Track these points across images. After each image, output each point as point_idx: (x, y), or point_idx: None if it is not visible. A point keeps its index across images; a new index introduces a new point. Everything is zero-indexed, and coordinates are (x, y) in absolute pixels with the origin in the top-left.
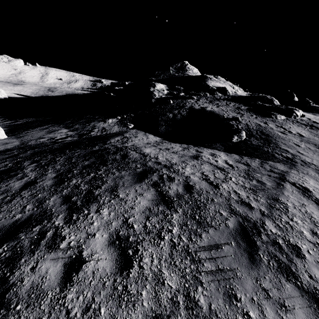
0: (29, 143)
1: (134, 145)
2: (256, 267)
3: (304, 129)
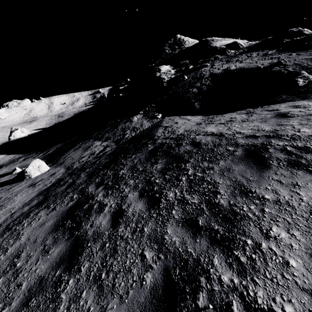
0: (74, 167)
1: (188, 130)
2: None
3: None
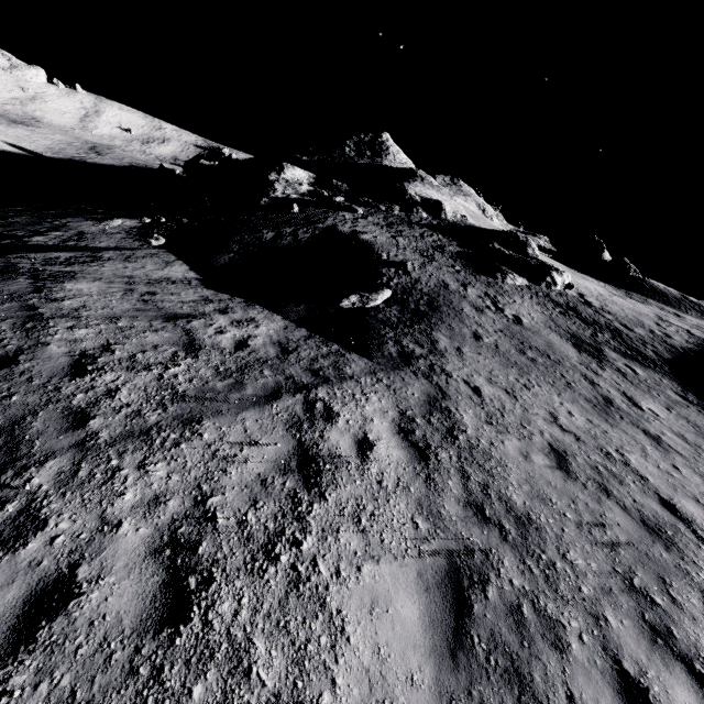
0: None
1: (72, 272)
2: None
3: (543, 311)
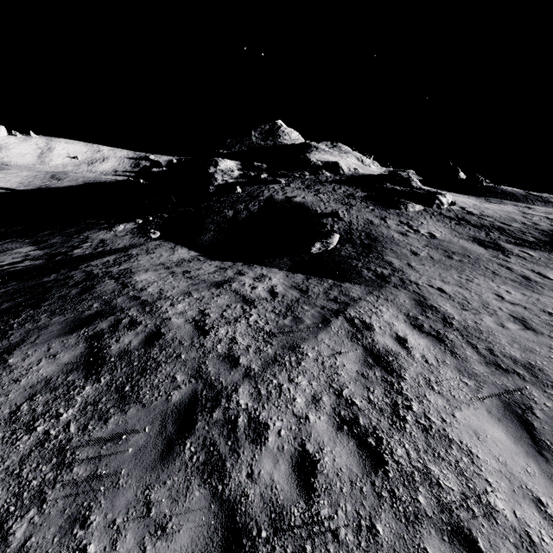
0: None
1: (127, 269)
2: (162, 467)
3: (444, 225)
